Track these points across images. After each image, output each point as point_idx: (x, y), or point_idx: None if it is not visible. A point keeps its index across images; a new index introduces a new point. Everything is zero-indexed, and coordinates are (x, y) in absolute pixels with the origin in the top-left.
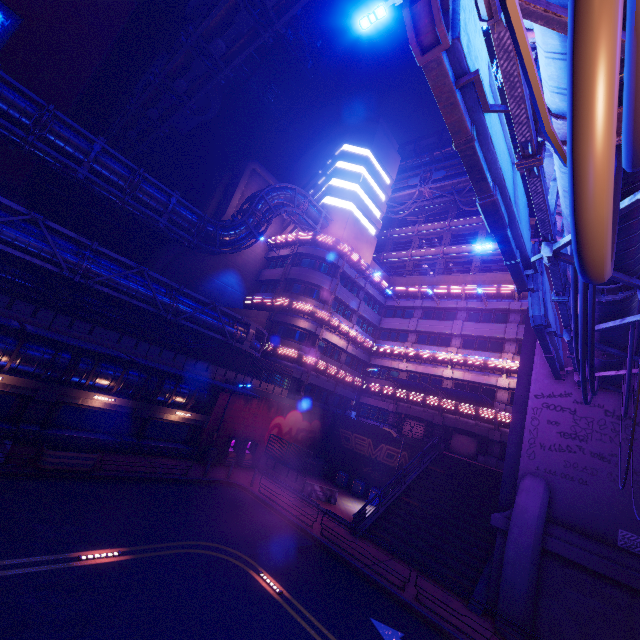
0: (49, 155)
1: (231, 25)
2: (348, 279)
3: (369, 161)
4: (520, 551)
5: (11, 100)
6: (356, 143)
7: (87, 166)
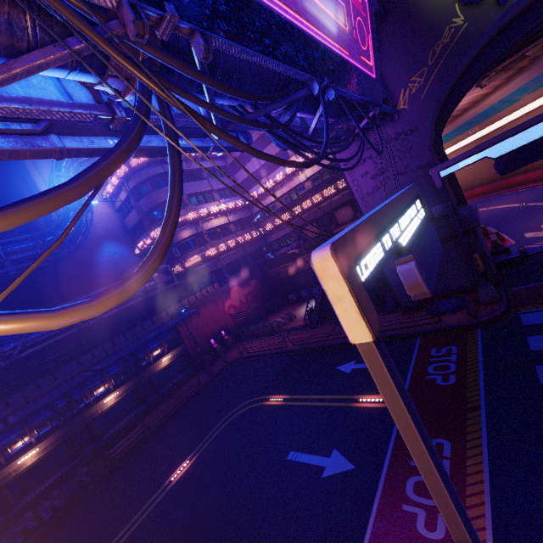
0: None
1: None
2: (185, 173)
3: None
4: (390, 266)
5: None
6: None
7: None
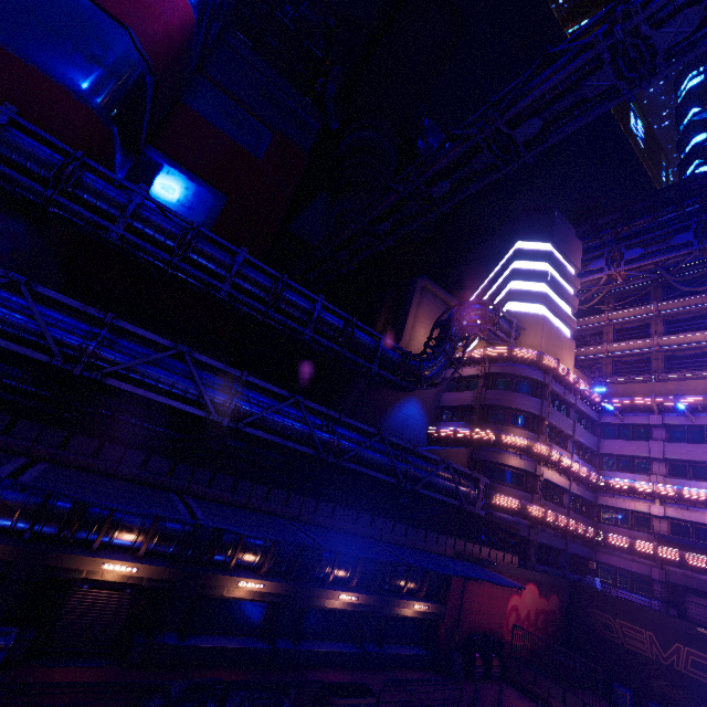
0: (278, 321)
1: (460, 166)
2: (555, 397)
3: (553, 255)
4: None
5: (254, 279)
6: (532, 239)
7: (311, 326)
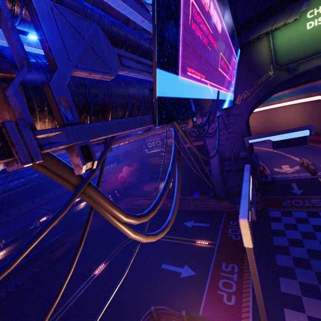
0: None
1: None
2: None
3: None
4: (216, 177)
5: None
6: None
7: None
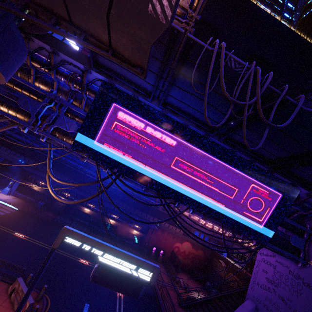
0: None
1: None
2: None
3: None
4: None
5: None
6: None
7: None
